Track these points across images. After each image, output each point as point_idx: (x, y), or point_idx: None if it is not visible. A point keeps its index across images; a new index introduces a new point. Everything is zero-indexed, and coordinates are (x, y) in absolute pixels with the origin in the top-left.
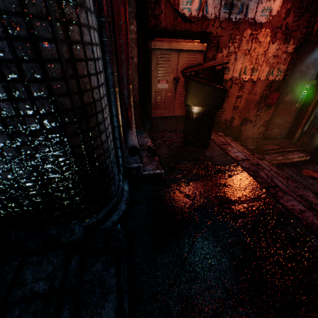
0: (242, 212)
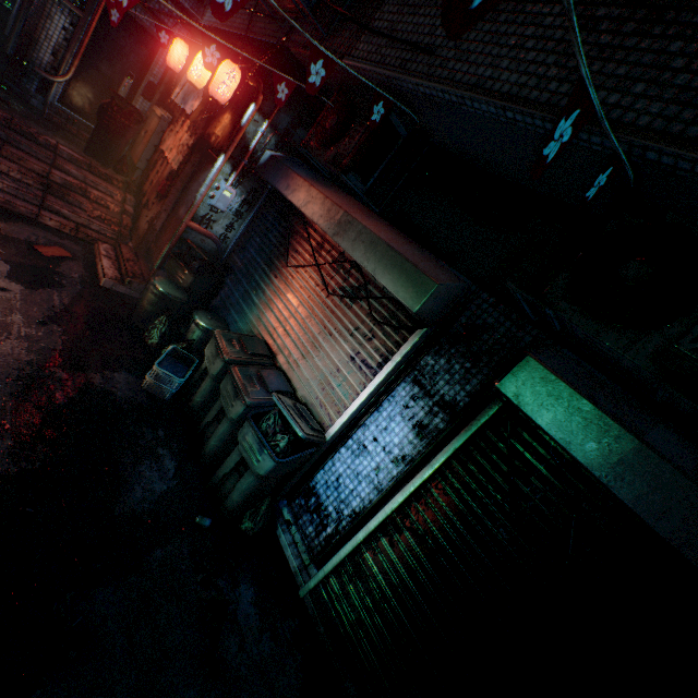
0: None
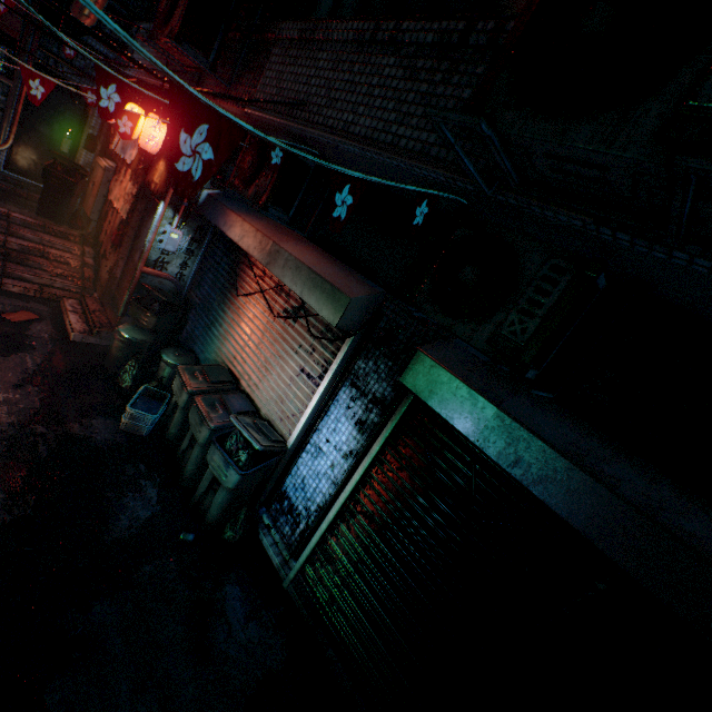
0: None
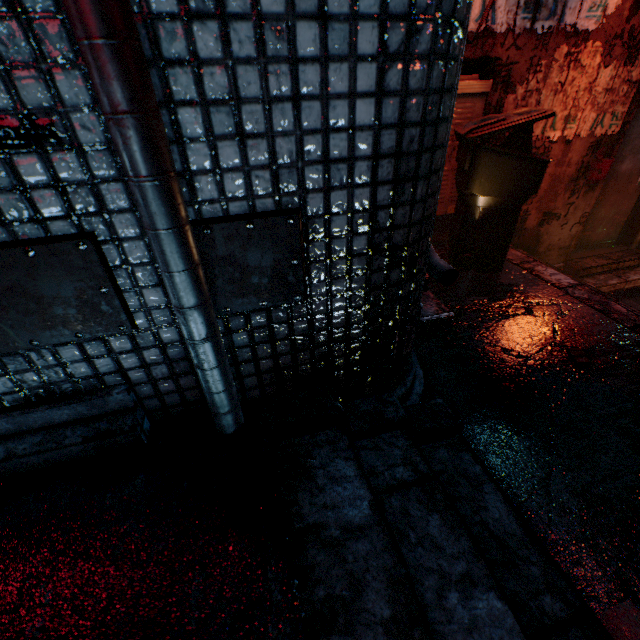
0: (611, 369)
